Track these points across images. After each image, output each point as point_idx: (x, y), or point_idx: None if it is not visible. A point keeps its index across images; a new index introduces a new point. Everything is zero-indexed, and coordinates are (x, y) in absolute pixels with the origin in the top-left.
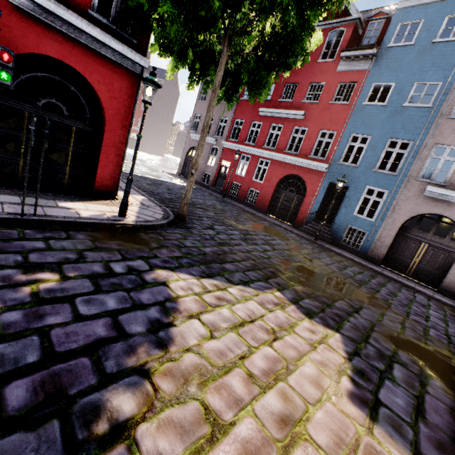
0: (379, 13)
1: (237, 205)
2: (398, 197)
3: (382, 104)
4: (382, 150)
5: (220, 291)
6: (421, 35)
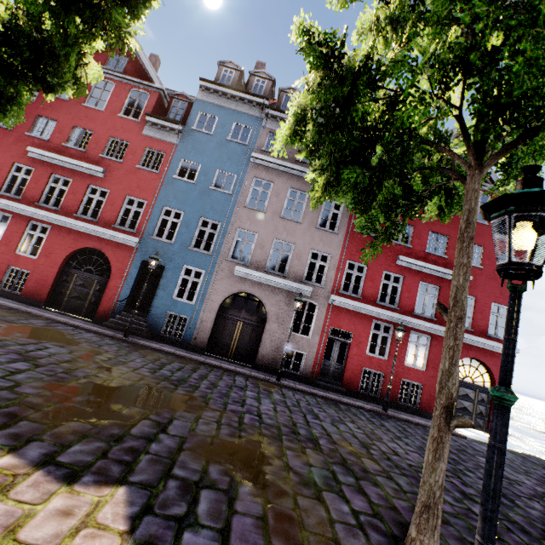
0: (182, 95)
1: None
2: (214, 277)
3: (192, 182)
4: (196, 228)
5: None
6: (218, 130)
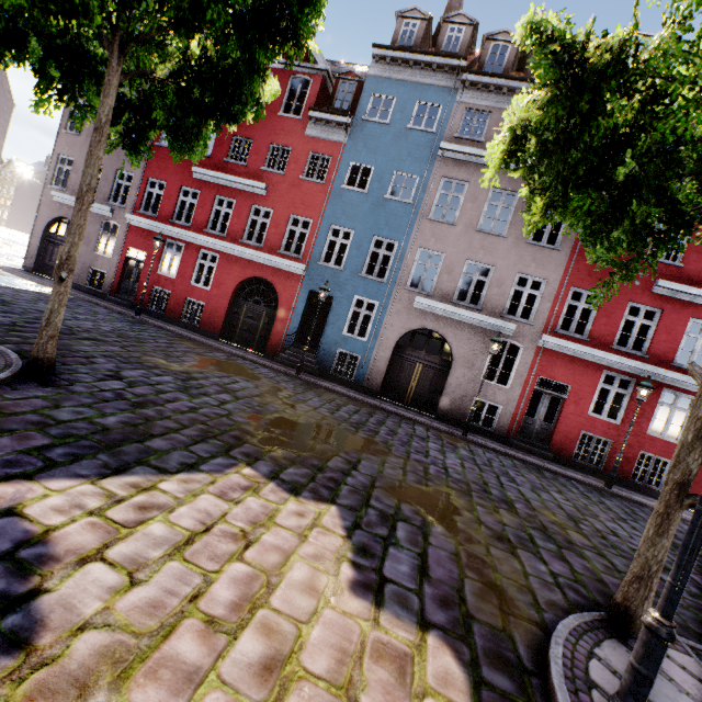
0: (350, 73)
1: (166, 327)
2: (390, 310)
3: (364, 192)
4: (368, 250)
5: (143, 493)
6: (395, 116)
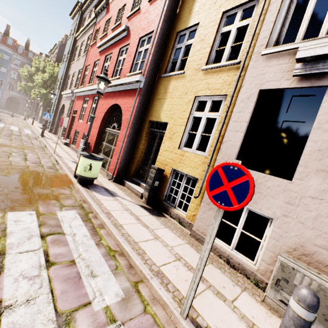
0: None
1: None
2: (5, 93)
3: None
4: None
5: None
6: None
